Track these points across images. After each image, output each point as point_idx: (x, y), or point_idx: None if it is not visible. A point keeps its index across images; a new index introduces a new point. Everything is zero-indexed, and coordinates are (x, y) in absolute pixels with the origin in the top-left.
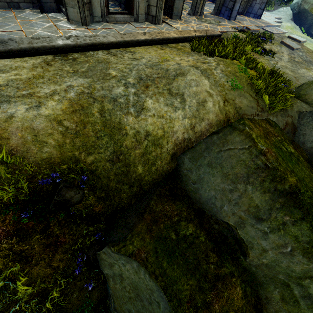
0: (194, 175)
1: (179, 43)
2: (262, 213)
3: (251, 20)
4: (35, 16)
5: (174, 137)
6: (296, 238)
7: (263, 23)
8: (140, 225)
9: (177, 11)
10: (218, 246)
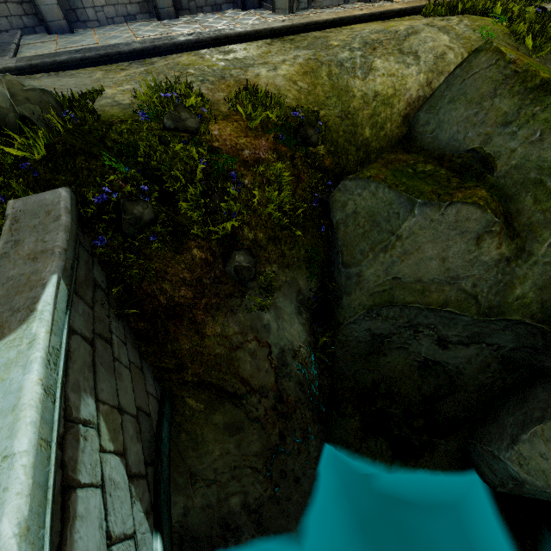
0: (432, 124)
1: (405, 17)
2: (510, 117)
3: None
4: (239, 14)
5: (406, 96)
6: (545, 120)
7: None
8: (374, 165)
9: None
10: (461, 174)
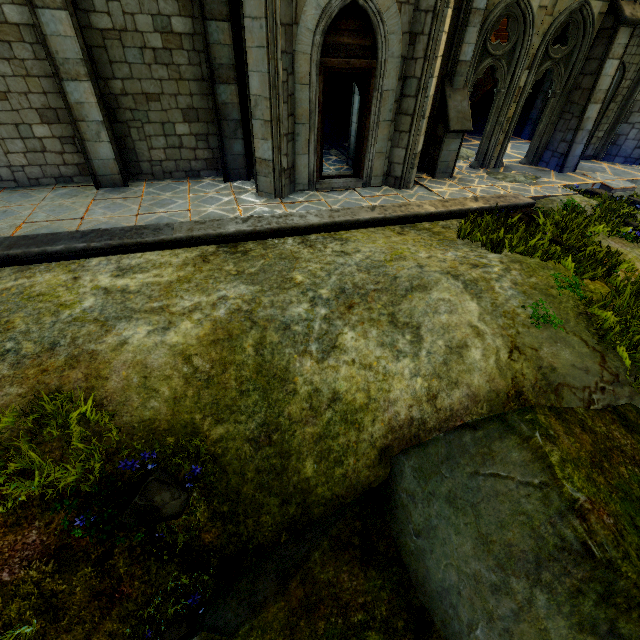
0: (420, 513)
1: (439, 221)
2: None
3: (617, 168)
4: (215, 187)
5: (389, 412)
6: None
7: None
8: (275, 608)
9: (445, 165)
10: None
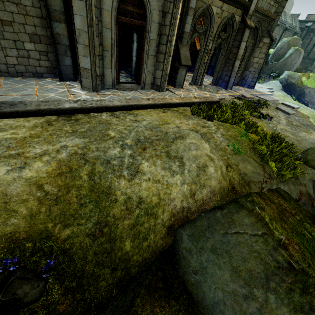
0: (195, 260)
1: (180, 107)
2: None
3: (246, 89)
4: (53, 83)
5: (171, 206)
6: None
7: (257, 92)
8: None
9: (179, 82)
10: None
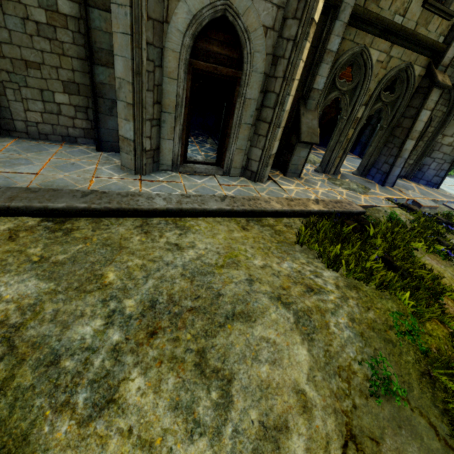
0: None
1: (283, 218)
2: None
3: (422, 189)
4: (83, 154)
5: None
6: None
7: (444, 197)
8: None
9: (295, 167)
10: None
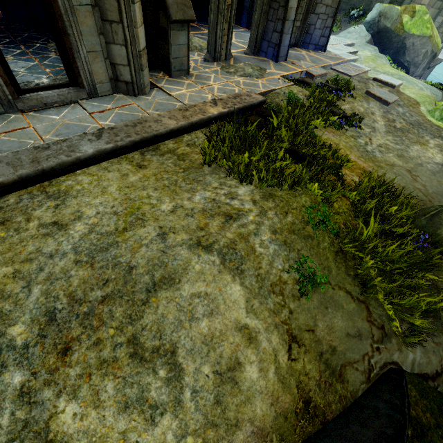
0: None
1: (183, 135)
2: None
3: (312, 55)
4: None
5: None
6: None
7: (331, 59)
8: None
9: (178, 62)
10: None
